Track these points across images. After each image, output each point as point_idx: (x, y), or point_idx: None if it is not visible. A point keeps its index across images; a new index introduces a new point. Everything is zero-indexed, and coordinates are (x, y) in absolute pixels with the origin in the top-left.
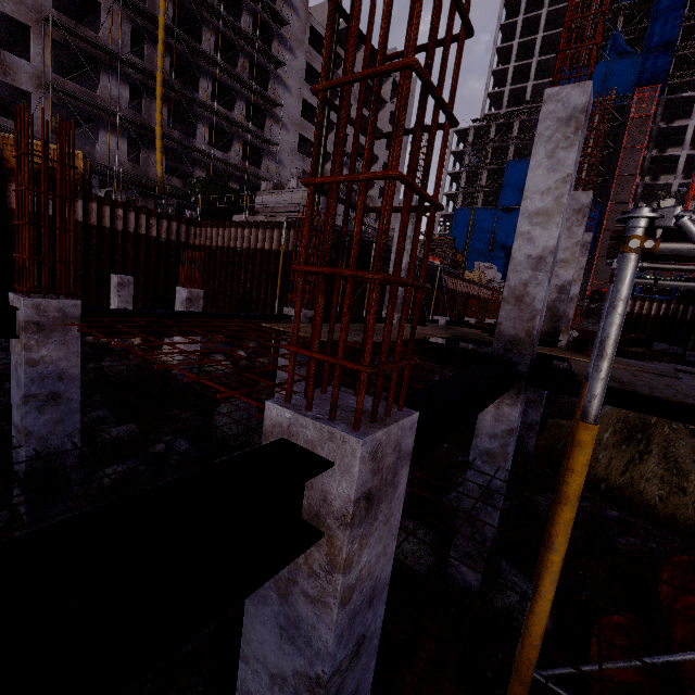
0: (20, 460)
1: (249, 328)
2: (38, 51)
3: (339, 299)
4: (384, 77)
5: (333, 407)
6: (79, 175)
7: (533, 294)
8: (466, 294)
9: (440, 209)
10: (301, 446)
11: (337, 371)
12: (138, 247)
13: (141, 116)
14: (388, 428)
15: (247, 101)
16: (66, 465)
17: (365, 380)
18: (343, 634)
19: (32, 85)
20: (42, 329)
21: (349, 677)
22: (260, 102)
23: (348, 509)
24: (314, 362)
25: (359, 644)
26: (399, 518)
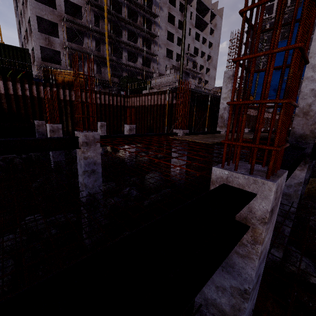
0: (83, 196)
1: (163, 139)
2: (61, 33)
3: (193, 124)
4: (206, 11)
5: (252, 168)
6: (82, 82)
7: (315, 110)
8: (255, 116)
9: (307, 63)
10: (235, 187)
11: (255, 151)
12: (106, 109)
13: (100, 53)
14: (281, 178)
15: (142, 37)
16: (98, 198)
17: (274, 154)
18: (256, 272)
19: (60, 48)
20: (88, 144)
21: (254, 291)
22: (148, 36)
23: (265, 216)
24: (239, 147)
25: (258, 278)
26: (274, 222)
